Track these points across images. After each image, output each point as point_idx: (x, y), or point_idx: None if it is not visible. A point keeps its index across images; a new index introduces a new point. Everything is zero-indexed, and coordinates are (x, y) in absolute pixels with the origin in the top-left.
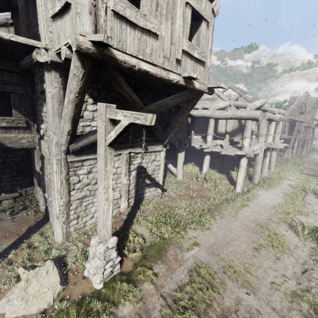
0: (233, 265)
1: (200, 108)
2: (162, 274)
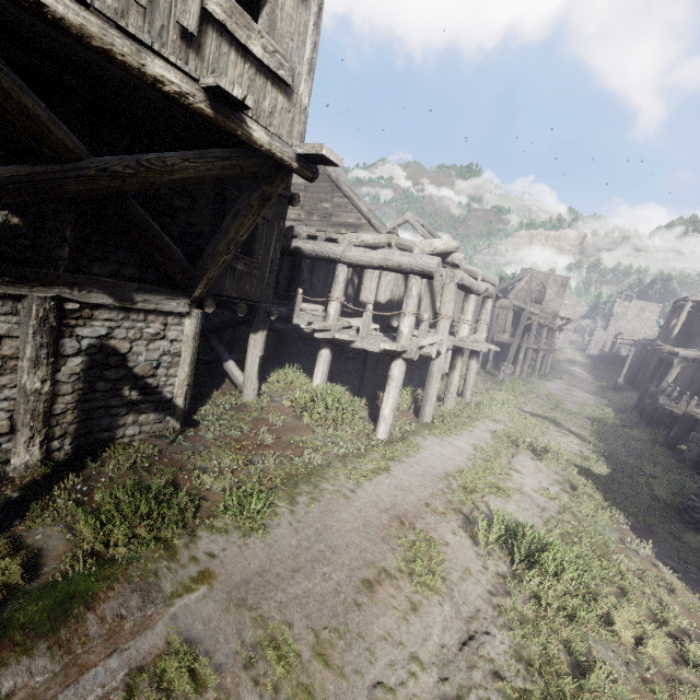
0: (284, 636)
1: (321, 238)
2: (16, 694)
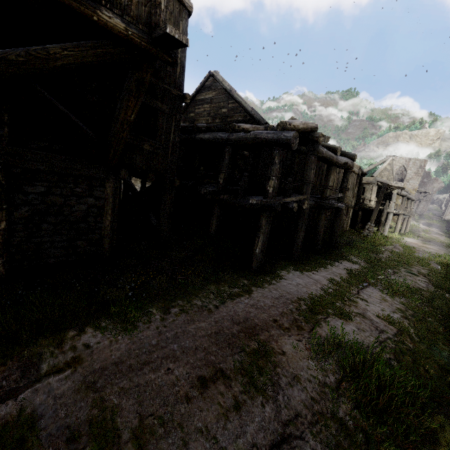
0: (112, 418)
1: (214, 129)
2: None
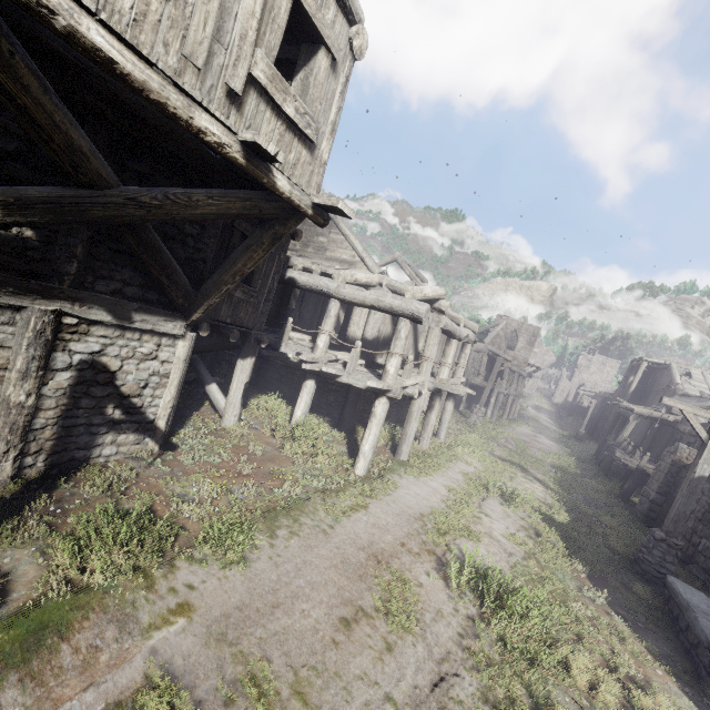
0: (264, 673)
1: (317, 271)
2: None
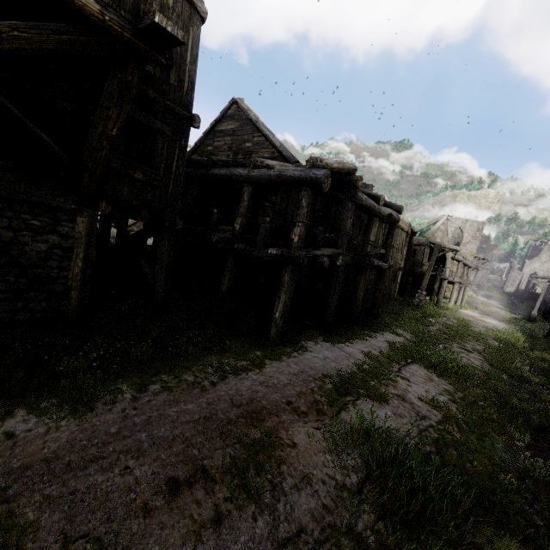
0: (19, 542)
1: (233, 164)
2: None
